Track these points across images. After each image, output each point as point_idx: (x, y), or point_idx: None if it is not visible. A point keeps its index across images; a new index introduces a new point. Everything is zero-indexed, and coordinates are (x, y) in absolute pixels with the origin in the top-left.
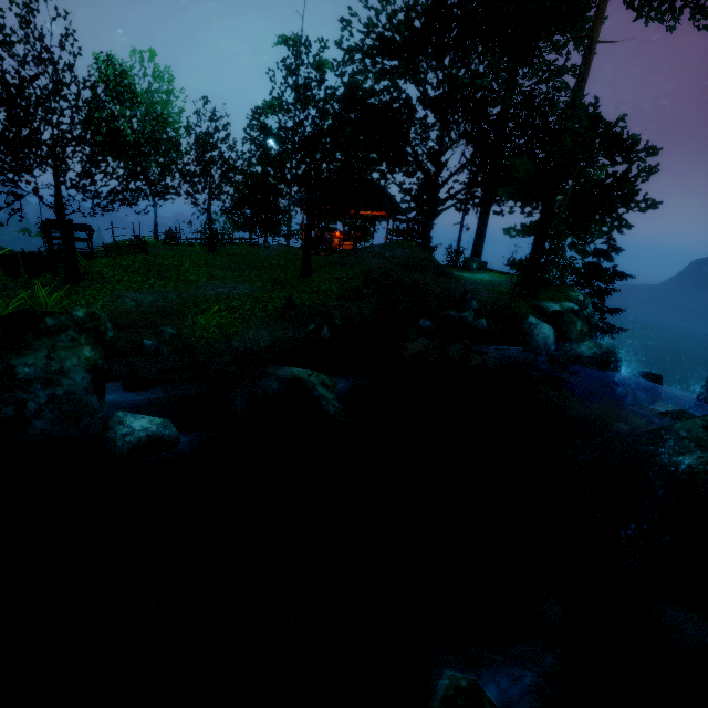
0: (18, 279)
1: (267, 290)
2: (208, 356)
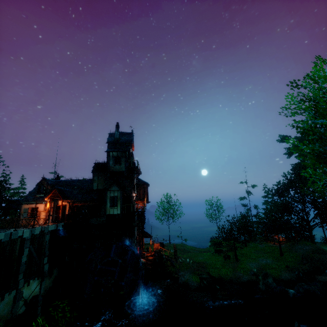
0: (227, 260)
1: (275, 261)
2: (280, 280)
